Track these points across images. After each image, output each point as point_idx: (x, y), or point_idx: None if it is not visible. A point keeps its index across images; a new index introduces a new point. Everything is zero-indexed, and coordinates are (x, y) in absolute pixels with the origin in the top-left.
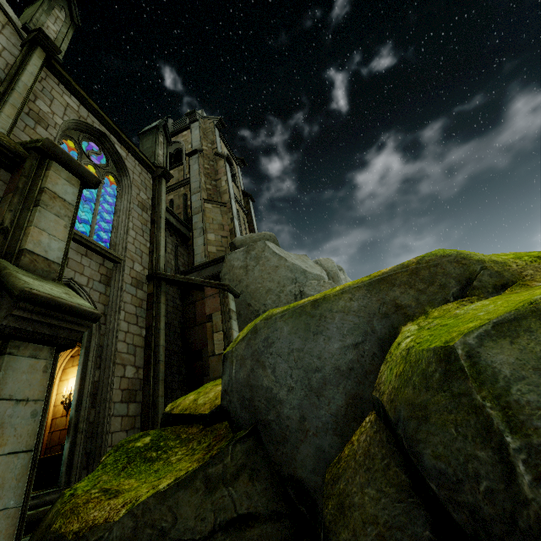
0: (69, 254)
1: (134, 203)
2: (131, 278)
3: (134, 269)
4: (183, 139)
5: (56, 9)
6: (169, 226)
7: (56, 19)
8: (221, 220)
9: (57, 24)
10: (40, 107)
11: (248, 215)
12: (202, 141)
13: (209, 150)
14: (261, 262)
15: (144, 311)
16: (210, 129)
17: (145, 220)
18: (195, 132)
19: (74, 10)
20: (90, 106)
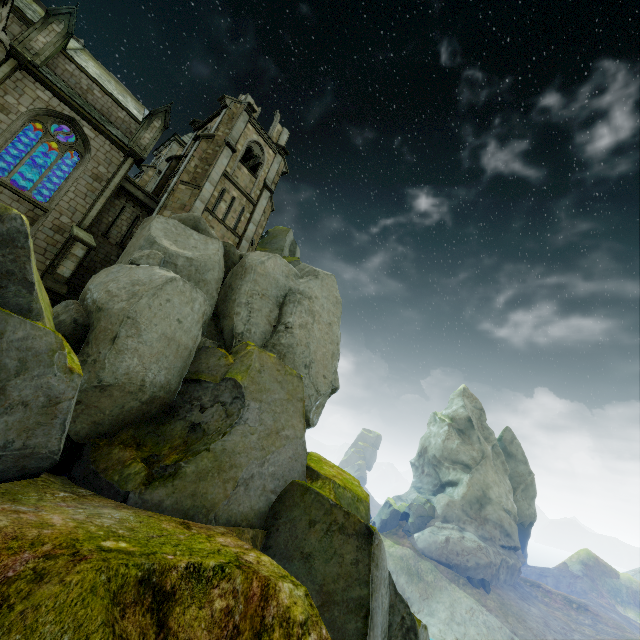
0: (2, 198)
1: (87, 174)
2: (53, 225)
3: (60, 220)
4: (212, 124)
5: (54, 24)
6: (135, 199)
7: (50, 33)
8: (187, 201)
9: (51, 36)
10: (7, 101)
11: (255, 206)
12: (221, 127)
13: (222, 136)
14: (142, 231)
15: (57, 250)
16: (238, 115)
17: (95, 188)
18: (220, 117)
19: (73, 21)
20: (63, 98)
